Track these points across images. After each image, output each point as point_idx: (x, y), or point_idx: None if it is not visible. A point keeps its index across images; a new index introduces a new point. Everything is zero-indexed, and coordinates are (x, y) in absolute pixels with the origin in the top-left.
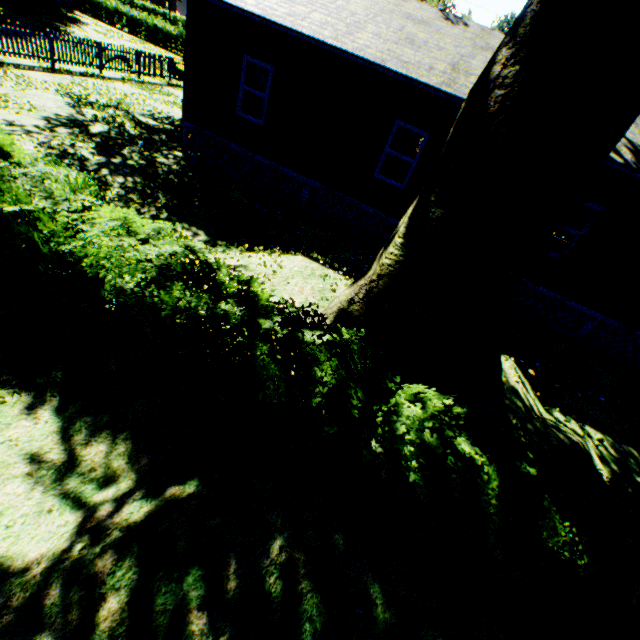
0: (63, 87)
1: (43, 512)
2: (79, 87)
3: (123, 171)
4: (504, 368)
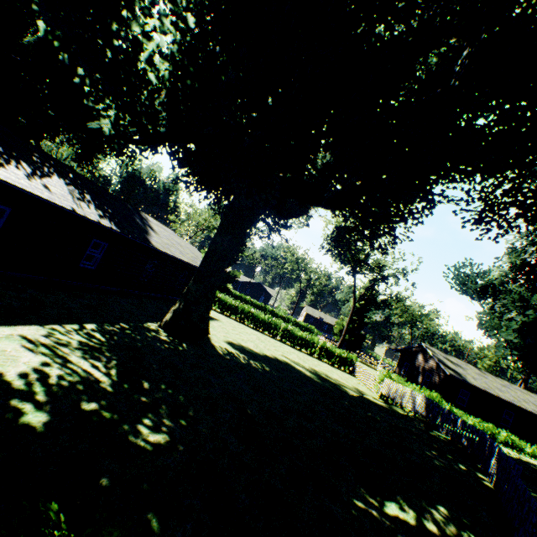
0: None
1: None
2: None
3: None
4: None
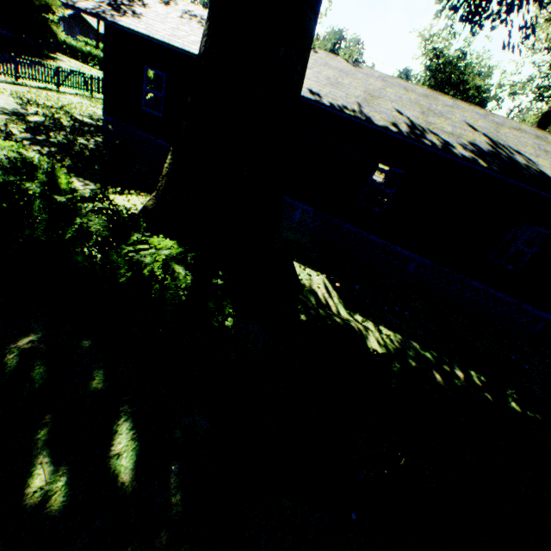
0: (18, 93)
1: None
2: (33, 95)
3: (43, 144)
4: (313, 279)
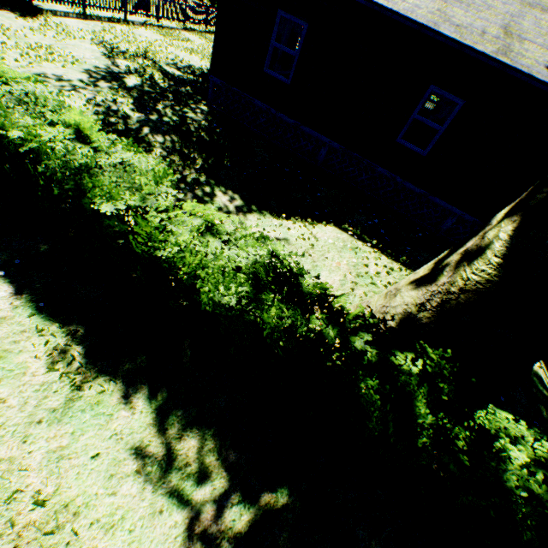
0: (96, 35)
1: (155, 513)
2: (109, 34)
3: (161, 129)
4: None
